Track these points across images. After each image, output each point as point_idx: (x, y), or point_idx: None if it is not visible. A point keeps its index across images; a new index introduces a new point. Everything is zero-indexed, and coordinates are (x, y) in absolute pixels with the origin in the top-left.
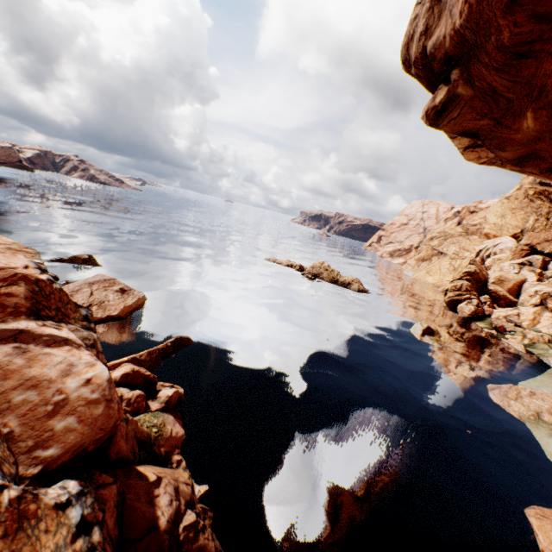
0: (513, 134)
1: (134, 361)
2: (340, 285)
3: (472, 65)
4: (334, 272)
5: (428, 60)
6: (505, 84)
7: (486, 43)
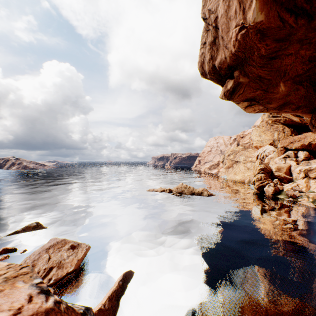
0: (275, 95)
1: (101, 313)
2: (196, 195)
3: (245, 67)
4: (190, 188)
5: (216, 70)
6: (266, 72)
7: (252, 56)
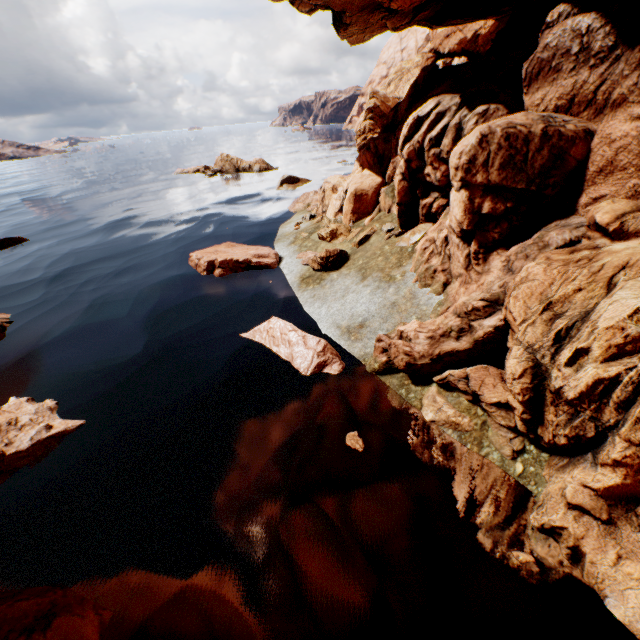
0: None
1: None
2: (243, 173)
3: None
4: (234, 161)
5: None
6: None
7: None
